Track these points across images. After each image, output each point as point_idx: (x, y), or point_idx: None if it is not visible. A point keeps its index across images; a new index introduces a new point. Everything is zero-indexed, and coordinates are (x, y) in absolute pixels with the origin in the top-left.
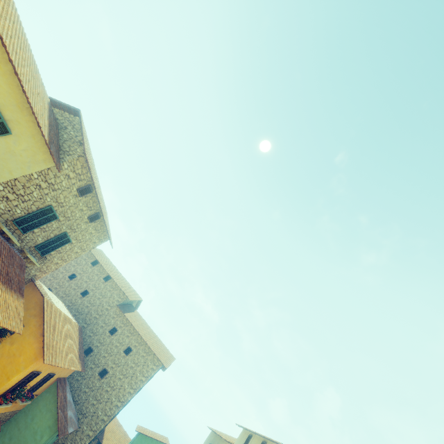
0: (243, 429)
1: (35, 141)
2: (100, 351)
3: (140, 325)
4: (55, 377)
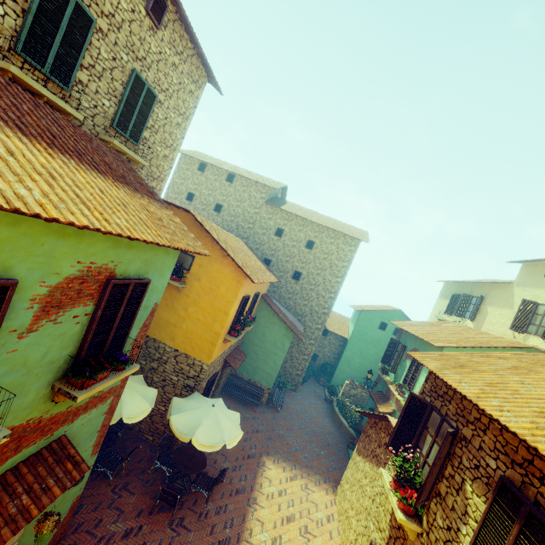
0: (524, 263)
1: None
2: (279, 258)
3: (306, 214)
4: (259, 295)
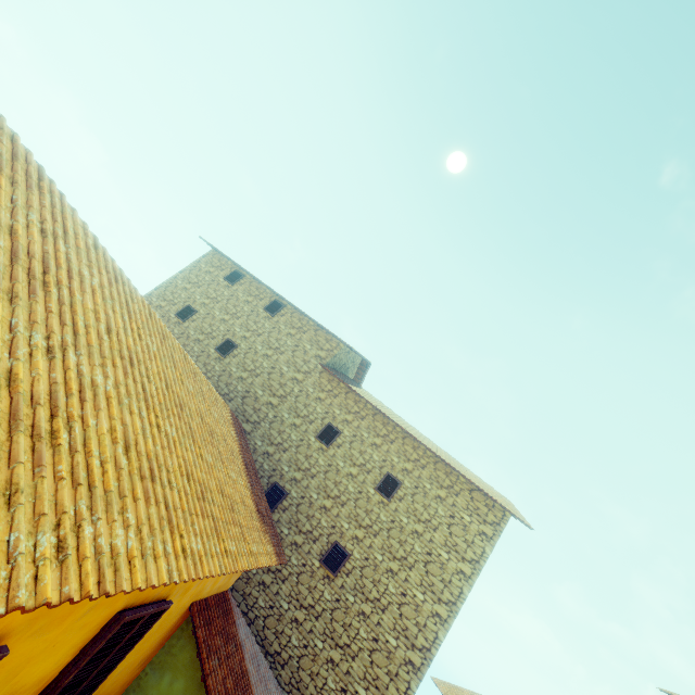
0: None
1: None
2: (308, 493)
3: (394, 417)
4: (178, 605)
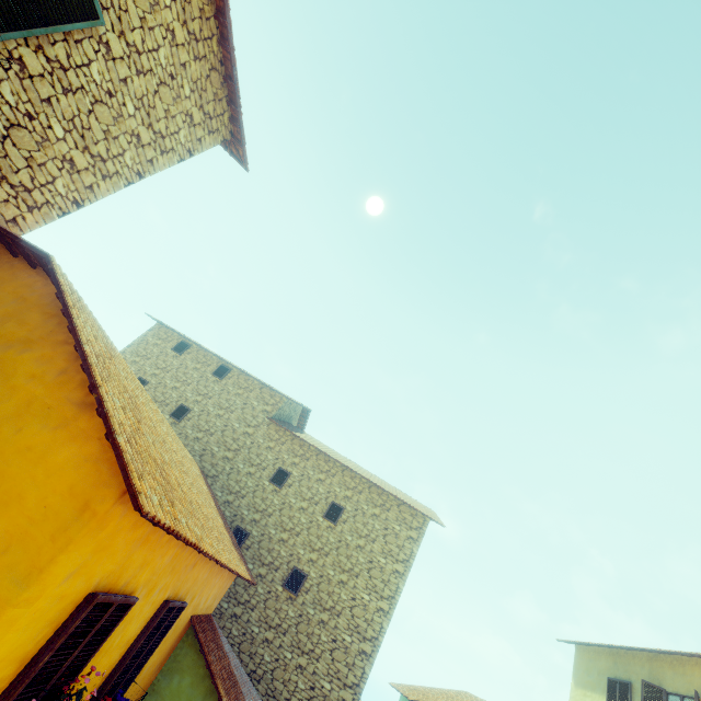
0: None
1: None
2: (267, 530)
3: (334, 454)
4: (185, 615)
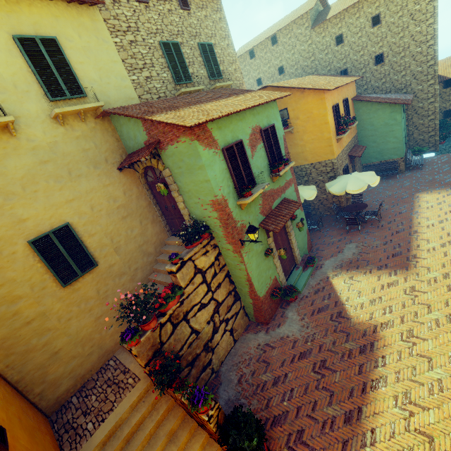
0: None
1: (63, 18)
2: (352, 60)
3: None
4: (349, 100)
